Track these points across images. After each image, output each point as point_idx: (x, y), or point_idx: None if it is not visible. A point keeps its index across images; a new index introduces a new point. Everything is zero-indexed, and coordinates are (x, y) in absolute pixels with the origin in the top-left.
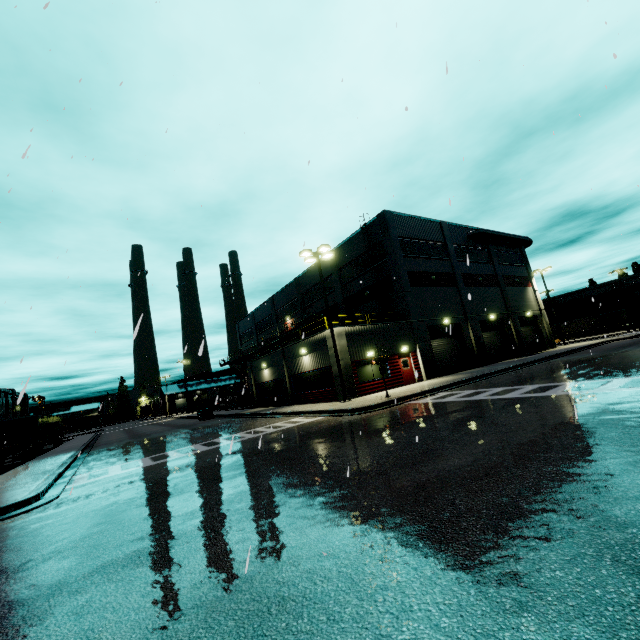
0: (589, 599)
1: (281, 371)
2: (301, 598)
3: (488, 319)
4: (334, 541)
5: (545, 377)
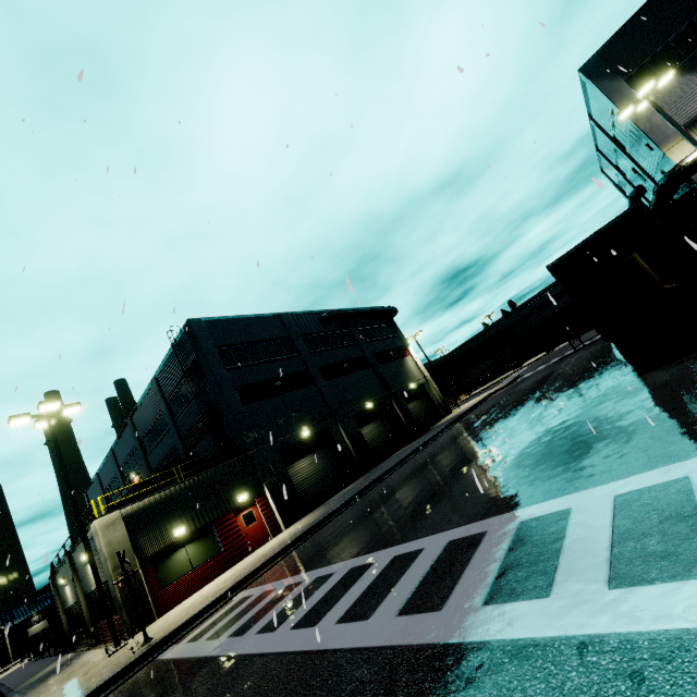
0: None
1: (74, 590)
2: None
3: (365, 409)
4: None
5: (360, 525)
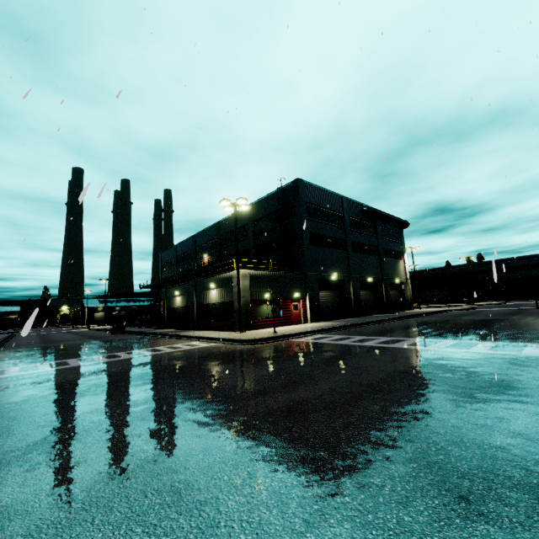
0: (361, 523)
1: (191, 300)
2: (127, 509)
3: (366, 280)
4: (179, 457)
5: (398, 332)
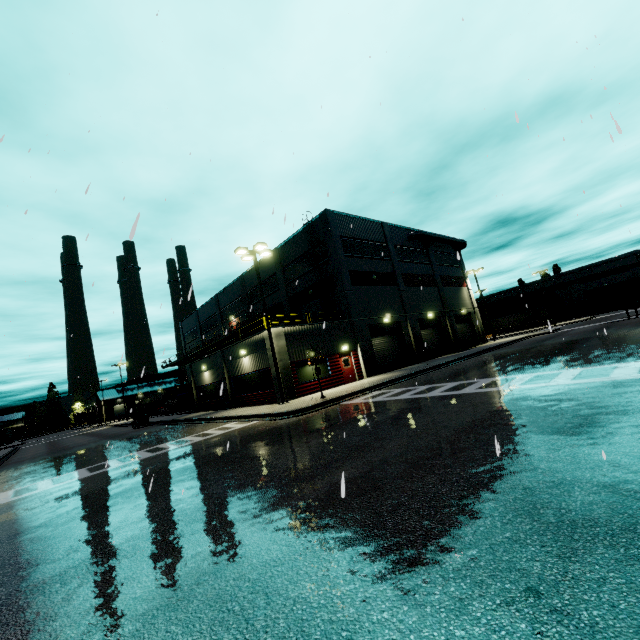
0: None
1: (221, 373)
2: None
3: (426, 317)
4: (184, 586)
5: (467, 374)
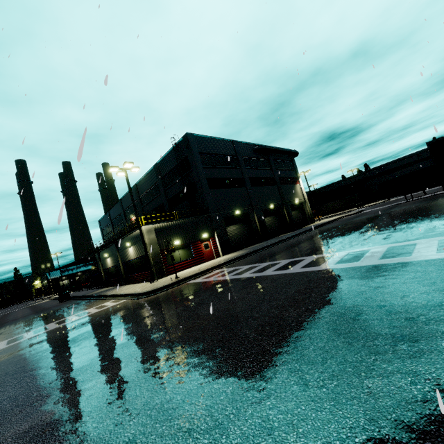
0: None
1: (116, 259)
2: None
3: (269, 208)
4: None
5: (281, 253)
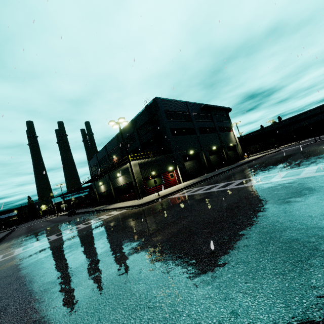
0: None
1: (109, 186)
2: None
3: (212, 149)
4: (60, 313)
5: (231, 177)
